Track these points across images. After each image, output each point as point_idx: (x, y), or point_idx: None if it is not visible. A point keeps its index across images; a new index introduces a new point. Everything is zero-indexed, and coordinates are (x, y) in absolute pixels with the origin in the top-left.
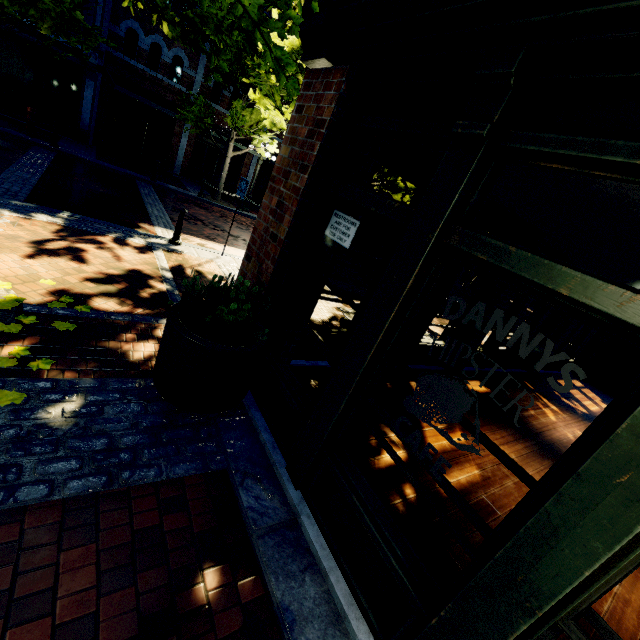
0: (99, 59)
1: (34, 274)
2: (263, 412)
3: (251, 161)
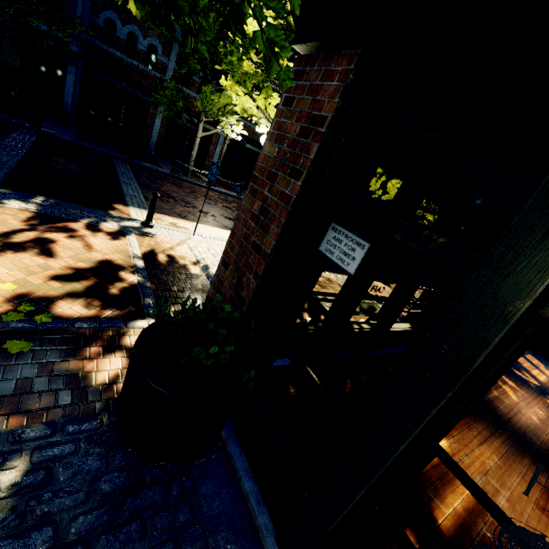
0: (80, 47)
1: None
2: (243, 447)
3: (218, 140)
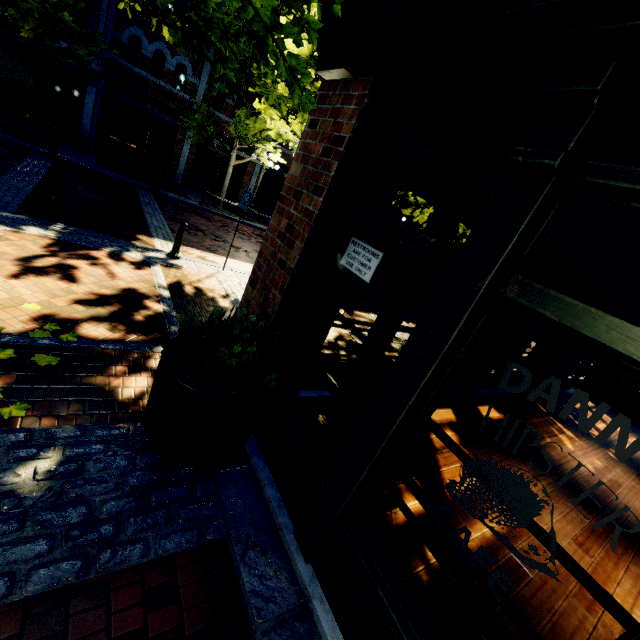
0: (101, 66)
1: (17, 297)
2: (267, 460)
3: (254, 169)
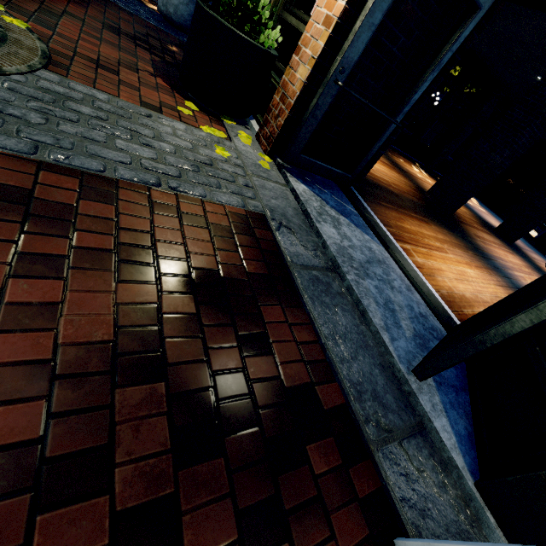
0: None
1: None
2: None
3: None
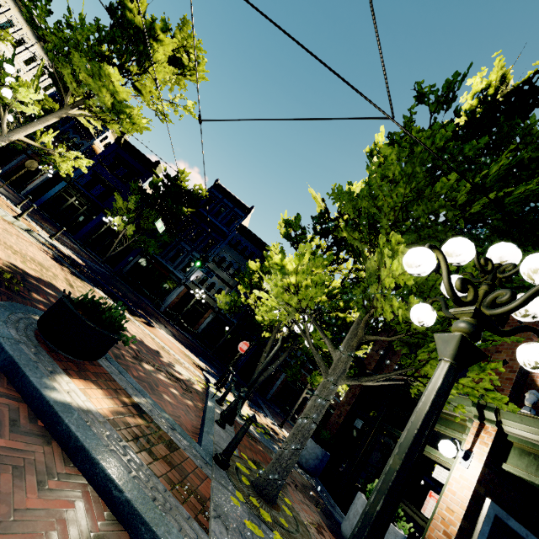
0: None
1: None
2: (323, 484)
3: None
